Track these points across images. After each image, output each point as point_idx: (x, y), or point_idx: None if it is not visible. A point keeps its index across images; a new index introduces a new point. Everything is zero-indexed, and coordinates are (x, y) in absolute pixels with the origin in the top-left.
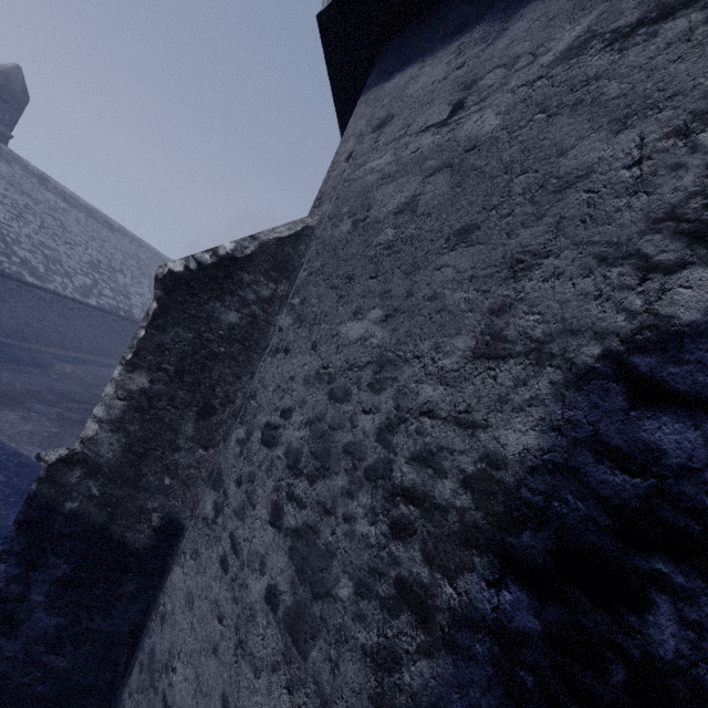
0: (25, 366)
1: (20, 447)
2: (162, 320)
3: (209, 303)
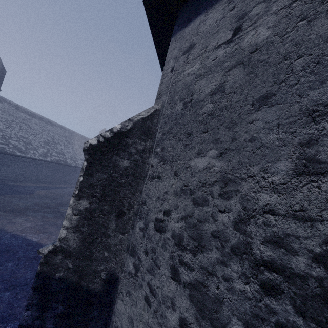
0: (23, 194)
1: (26, 235)
2: (90, 170)
3: (113, 158)
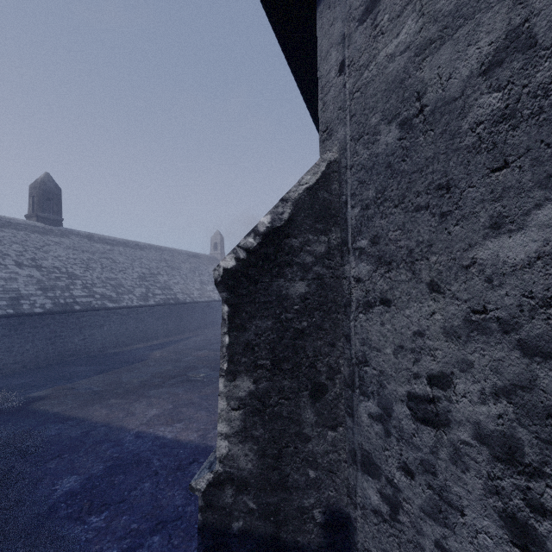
0: (133, 364)
1: (156, 430)
2: (238, 319)
3: (272, 284)
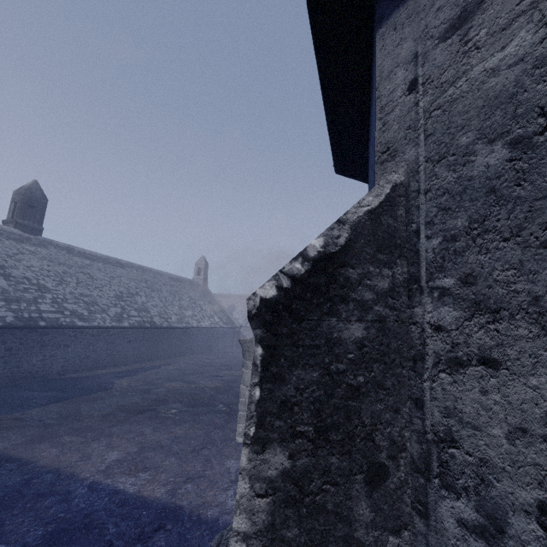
0: (95, 393)
1: (115, 481)
2: (274, 366)
3: (322, 323)
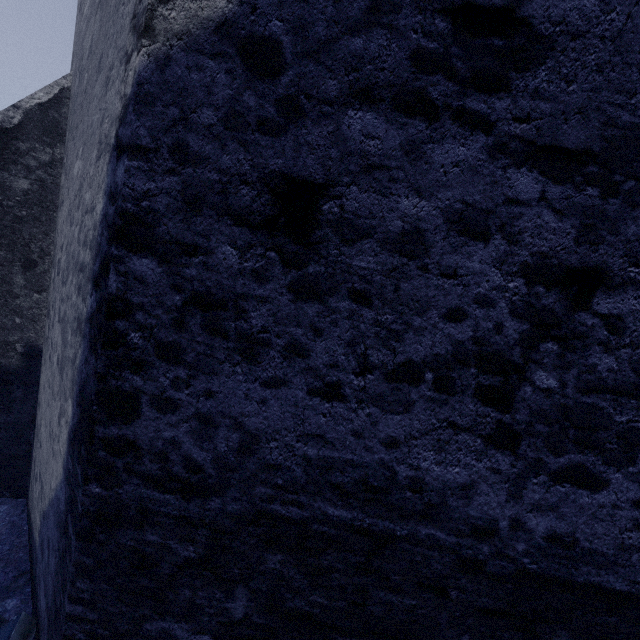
0: None
1: None
2: None
3: None
